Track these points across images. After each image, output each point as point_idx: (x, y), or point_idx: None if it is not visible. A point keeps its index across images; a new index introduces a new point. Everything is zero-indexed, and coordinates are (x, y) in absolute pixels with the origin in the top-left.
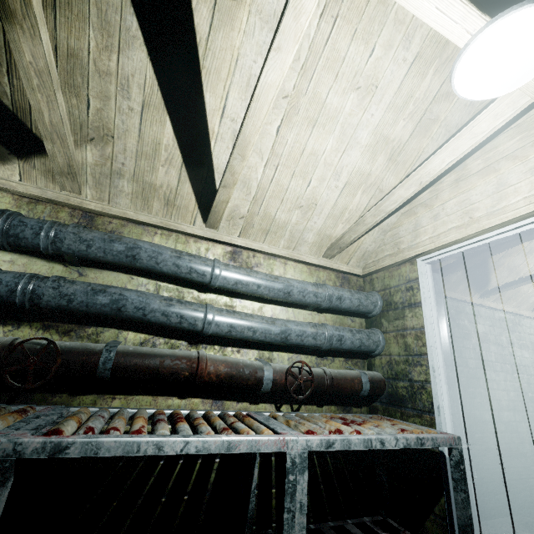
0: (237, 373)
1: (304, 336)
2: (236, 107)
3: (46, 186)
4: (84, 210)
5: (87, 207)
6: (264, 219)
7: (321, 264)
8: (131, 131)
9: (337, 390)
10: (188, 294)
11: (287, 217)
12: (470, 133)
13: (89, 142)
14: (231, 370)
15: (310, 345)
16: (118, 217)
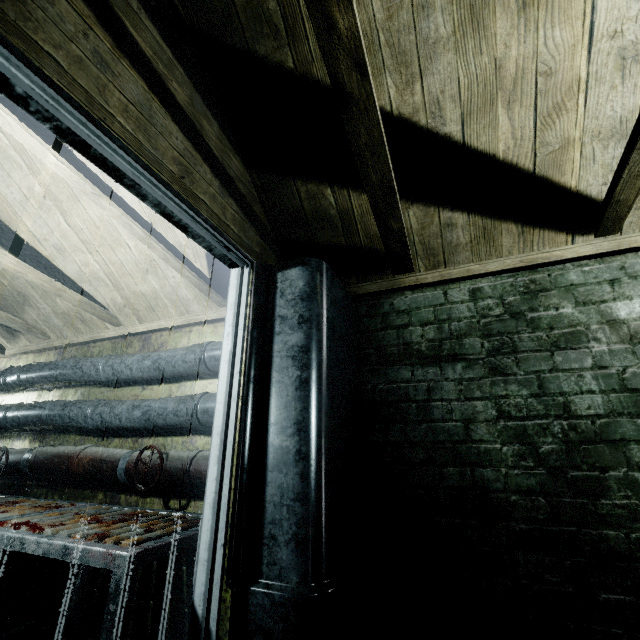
0: (97, 464)
1: (165, 414)
2: (38, 230)
3: (39, 341)
4: (60, 348)
5: (55, 346)
6: (138, 299)
7: (222, 316)
8: (27, 286)
9: (198, 480)
10: (108, 393)
11: (149, 286)
12: (4, 127)
13: (24, 305)
14: (93, 462)
15: (179, 424)
16: (73, 345)
